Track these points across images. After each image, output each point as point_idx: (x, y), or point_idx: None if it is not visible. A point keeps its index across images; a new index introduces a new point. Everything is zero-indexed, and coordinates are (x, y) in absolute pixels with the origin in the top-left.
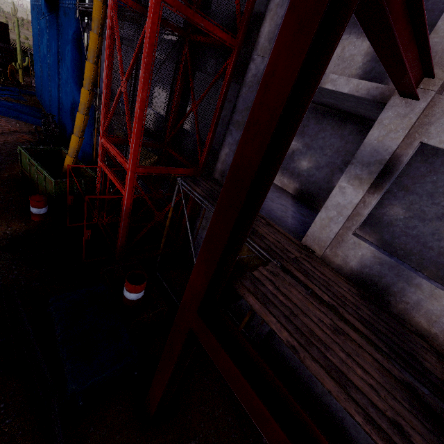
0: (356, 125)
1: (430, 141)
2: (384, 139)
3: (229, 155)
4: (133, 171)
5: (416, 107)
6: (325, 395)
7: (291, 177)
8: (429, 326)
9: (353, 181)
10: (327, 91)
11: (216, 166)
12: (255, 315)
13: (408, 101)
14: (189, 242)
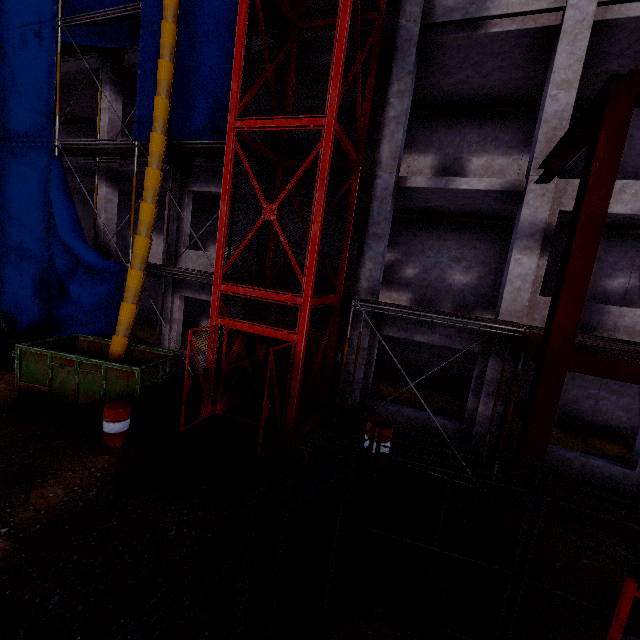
0: (448, 224)
1: (565, 208)
2: (536, 214)
3: (376, 269)
4: (310, 303)
5: (549, 188)
6: (584, 466)
7: (400, 289)
8: (631, 339)
9: (524, 251)
10: (456, 192)
11: (359, 286)
12: (474, 430)
13: (541, 185)
14: (335, 396)
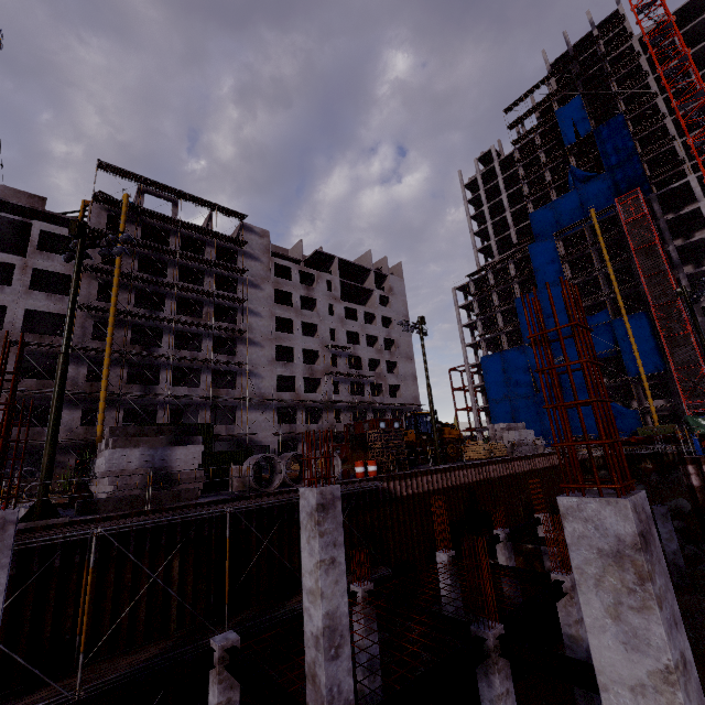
0: None
1: None
2: None
3: None
4: None
5: None
6: None
7: None
8: None
9: None
10: None
11: None
12: None
13: None
14: None
